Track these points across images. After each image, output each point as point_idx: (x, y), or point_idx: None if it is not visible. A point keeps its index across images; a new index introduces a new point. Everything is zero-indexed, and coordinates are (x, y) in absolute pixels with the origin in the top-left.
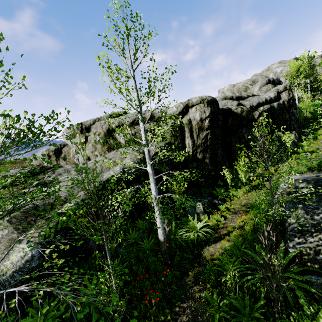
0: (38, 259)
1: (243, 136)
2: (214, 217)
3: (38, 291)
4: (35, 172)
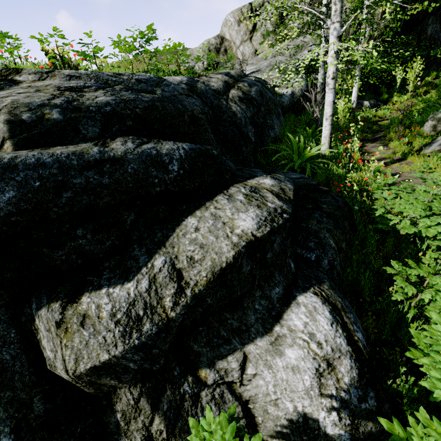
0: (306, 87)
1: (427, 29)
2: (380, 112)
3: (295, 114)
4: (214, 63)
